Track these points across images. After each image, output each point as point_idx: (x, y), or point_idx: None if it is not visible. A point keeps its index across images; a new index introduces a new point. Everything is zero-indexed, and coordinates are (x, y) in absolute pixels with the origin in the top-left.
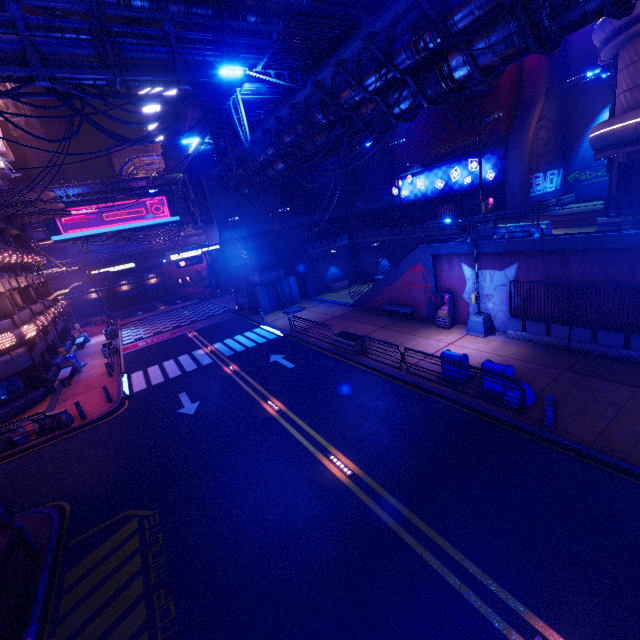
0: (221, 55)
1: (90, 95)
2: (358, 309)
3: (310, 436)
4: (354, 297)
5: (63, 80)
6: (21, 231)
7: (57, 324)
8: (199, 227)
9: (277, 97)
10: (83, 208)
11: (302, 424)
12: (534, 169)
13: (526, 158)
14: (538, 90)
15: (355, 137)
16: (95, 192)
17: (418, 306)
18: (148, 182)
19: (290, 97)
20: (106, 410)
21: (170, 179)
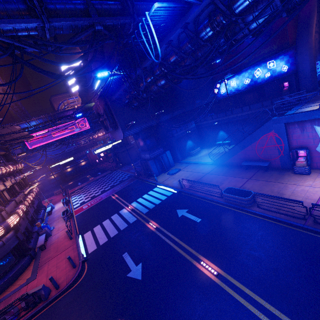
0: (120, 3)
1: (26, 45)
2: (218, 166)
3: (274, 316)
4: (213, 158)
5: (1, 33)
6: (6, 151)
7: (34, 203)
8: (109, 131)
9: (172, 20)
10: (40, 132)
11: (252, 295)
12: (315, 59)
13: (313, 52)
14: (312, 8)
15: (234, 43)
16: (45, 122)
17: (271, 160)
18: (74, 111)
19: (183, 18)
20: (72, 276)
21: (85, 107)
